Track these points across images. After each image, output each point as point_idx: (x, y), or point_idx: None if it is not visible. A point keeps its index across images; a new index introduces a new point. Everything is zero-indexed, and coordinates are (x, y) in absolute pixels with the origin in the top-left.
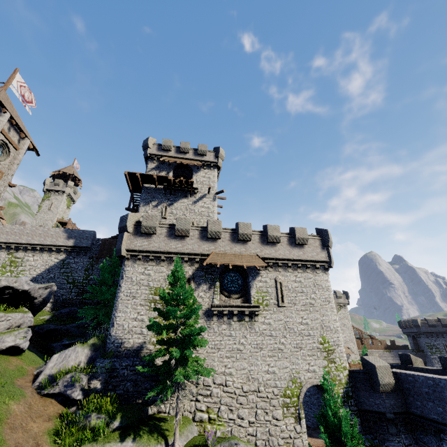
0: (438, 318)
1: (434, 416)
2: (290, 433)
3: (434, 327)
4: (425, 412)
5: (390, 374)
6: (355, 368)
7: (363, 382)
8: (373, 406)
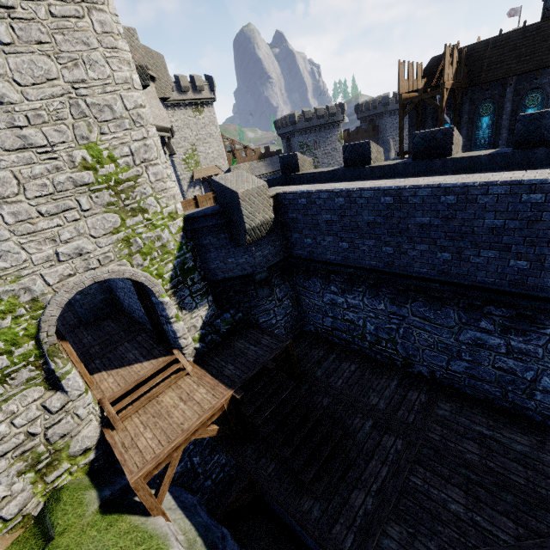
0: (316, 108)
1: (331, 257)
2: (28, 428)
3: (310, 121)
4: (317, 252)
5: (268, 202)
6: (208, 202)
7: (215, 233)
8: (234, 269)
